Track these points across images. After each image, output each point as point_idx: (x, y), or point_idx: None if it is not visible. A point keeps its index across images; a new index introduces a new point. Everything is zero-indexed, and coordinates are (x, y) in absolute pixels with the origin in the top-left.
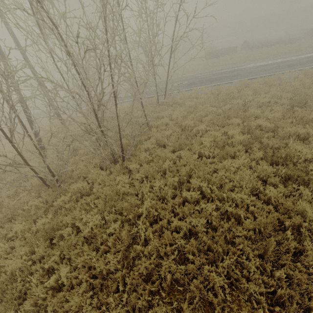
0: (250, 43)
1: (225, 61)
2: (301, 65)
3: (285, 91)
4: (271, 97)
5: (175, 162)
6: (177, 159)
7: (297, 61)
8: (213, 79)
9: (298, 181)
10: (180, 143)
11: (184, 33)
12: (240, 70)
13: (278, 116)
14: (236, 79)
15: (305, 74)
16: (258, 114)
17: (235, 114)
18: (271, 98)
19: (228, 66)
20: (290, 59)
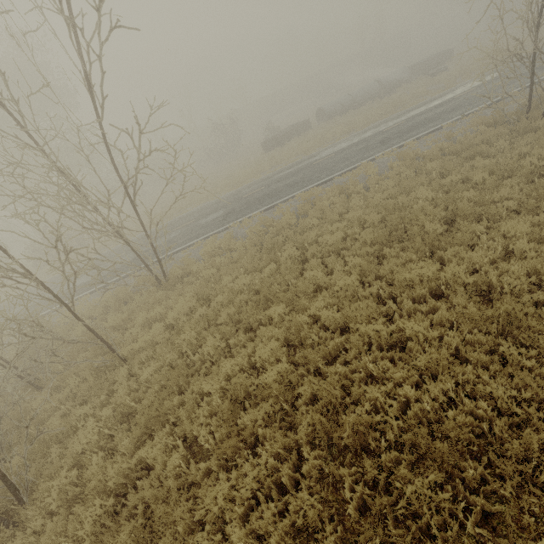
0: (327, 110)
1: (291, 150)
2: (400, 137)
3: (371, 205)
4: (349, 225)
5: (142, 477)
6: (140, 473)
7: (395, 130)
8: (264, 197)
9: (377, 539)
10: (151, 417)
11: (139, 160)
12: (309, 167)
13: (352, 282)
14: (301, 189)
15: (404, 157)
16: (321, 280)
17: (282, 285)
18: (349, 227)
19: (294, 161)
20: (384, 128)
